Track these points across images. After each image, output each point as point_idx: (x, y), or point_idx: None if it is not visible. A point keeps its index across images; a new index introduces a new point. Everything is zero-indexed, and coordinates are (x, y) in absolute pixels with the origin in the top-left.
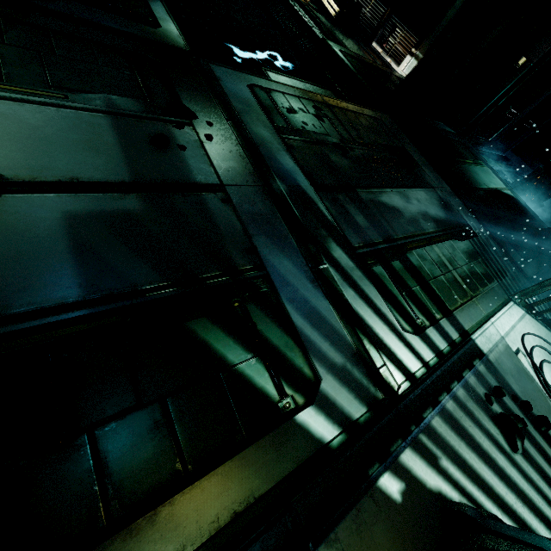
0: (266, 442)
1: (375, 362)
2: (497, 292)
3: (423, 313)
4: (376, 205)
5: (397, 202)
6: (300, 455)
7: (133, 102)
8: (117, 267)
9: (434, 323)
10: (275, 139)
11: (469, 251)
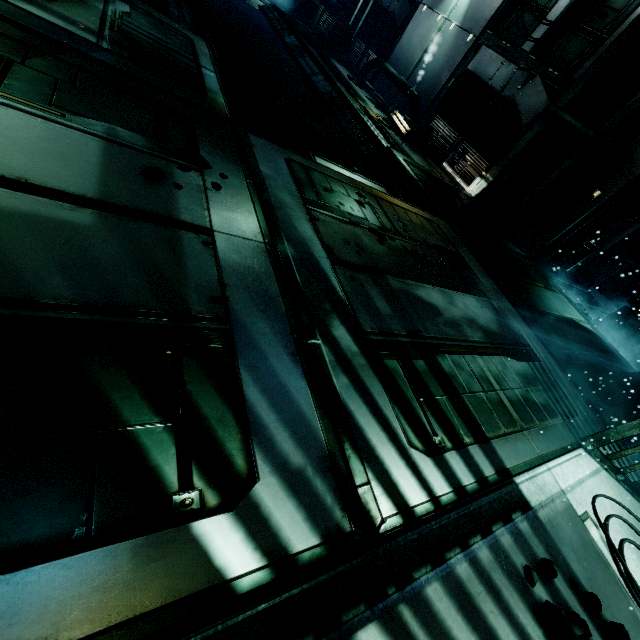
0: (124, 551)
1: (355, 476)
2: (560, 431)
3: (445, 431)
4: (408, 296)
5: (436, 300)
6: (175, 586)
7: (140, 138)
8: (19, 271)
9: (459, 447)
10: (299, 207)
11: (526, 375)
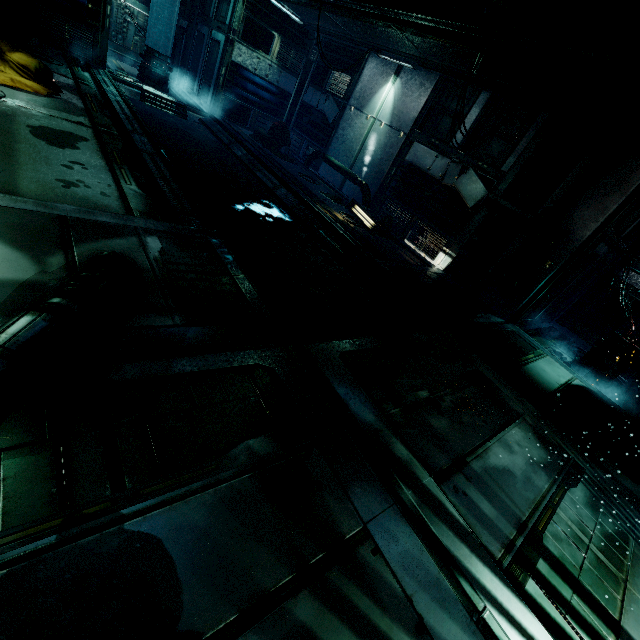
0: None
1: None
2: (639, 557)
3: None
4: (490, 474)
5: (503, 458)
6: None
7: (266, 440)
8: None
9: None
10: (382, 421)
11: (589, 500)
